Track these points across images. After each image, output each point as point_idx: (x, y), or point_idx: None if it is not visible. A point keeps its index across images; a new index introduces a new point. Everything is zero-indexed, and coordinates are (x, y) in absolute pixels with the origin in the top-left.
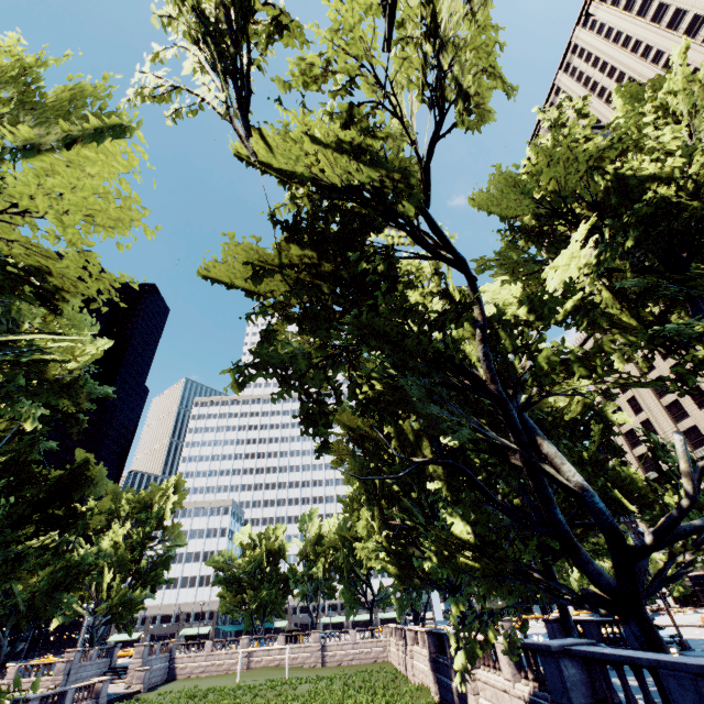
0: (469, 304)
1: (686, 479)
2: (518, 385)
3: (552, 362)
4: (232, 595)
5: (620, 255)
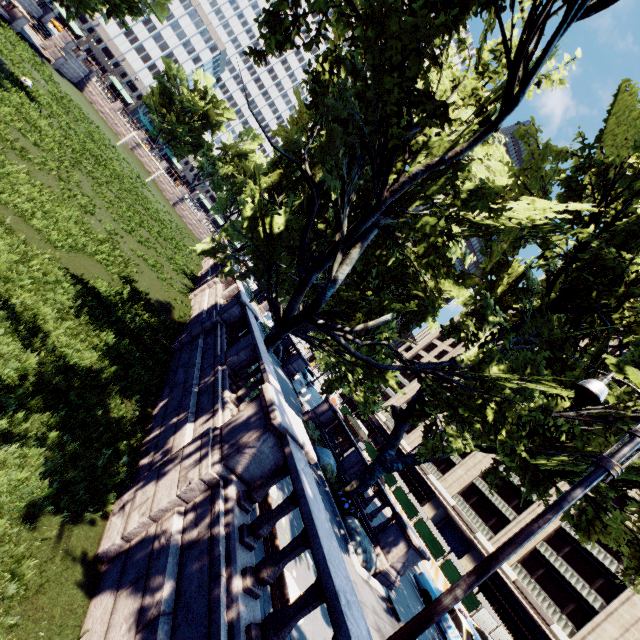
0: (447, 120)
1: (362, 326)
2: (397, 214)
3: (424, 229)
4: (160, 102)
5: (555, 255)
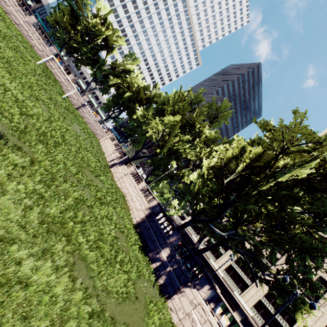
0: None
1: None
2: None
3: None
4: (69, 22)
5: None
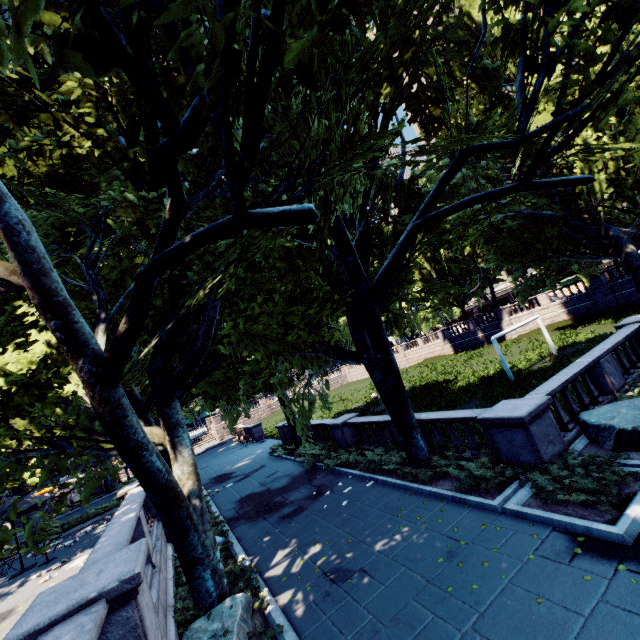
0: None
1: None
2: None
3: None
4: None
5: None
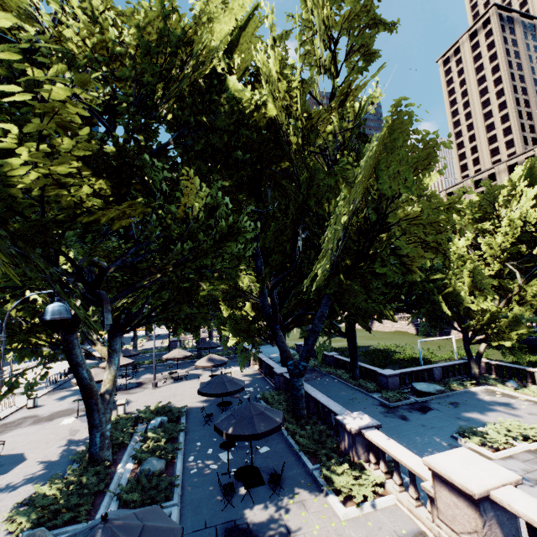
0: None
1: None
2: None
3: None
4: None
5: None
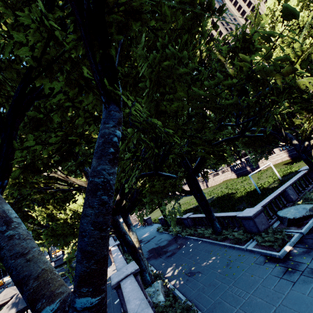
0: None
1: None
2: None
3: None
4: None
5: None
